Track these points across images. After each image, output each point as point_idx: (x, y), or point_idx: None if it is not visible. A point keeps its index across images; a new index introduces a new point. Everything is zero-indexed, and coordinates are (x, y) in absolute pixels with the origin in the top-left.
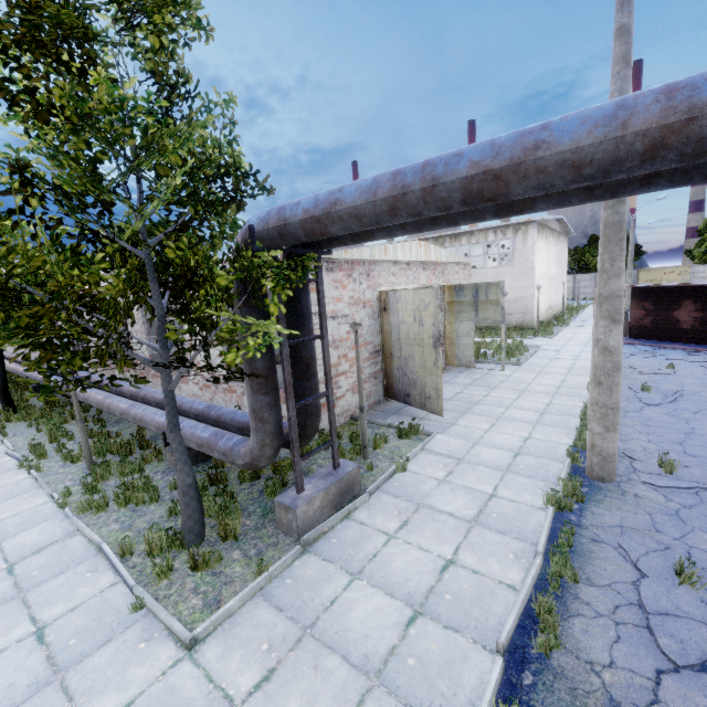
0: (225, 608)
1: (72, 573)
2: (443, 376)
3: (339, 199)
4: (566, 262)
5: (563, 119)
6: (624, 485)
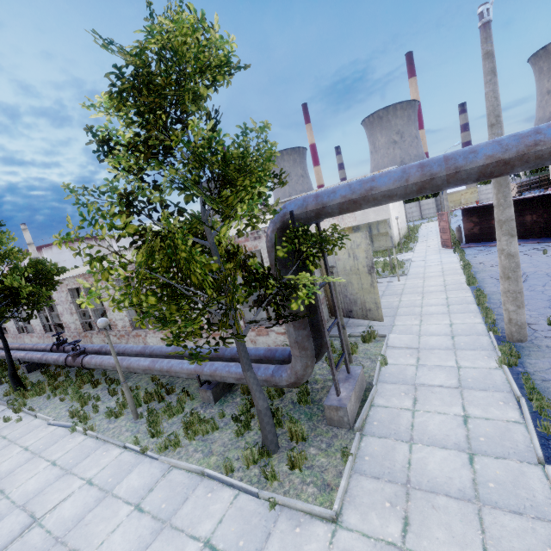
0: (342, 487)
1: (195, 498)
2: None
3: (374, 186)
4: None
5: (550, 127)
6: (535, 341)
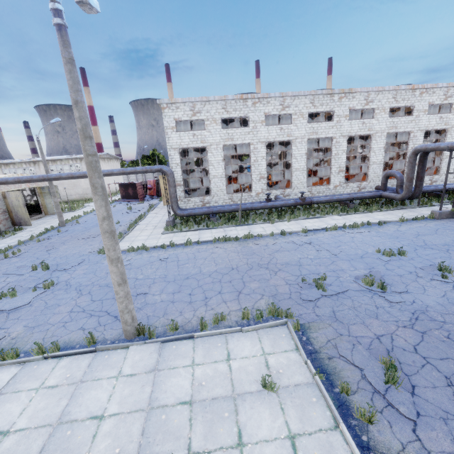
0: None
1: None
2: (42, 218)
3: None
4: None
5: (10, 178)
6: (66, 226)
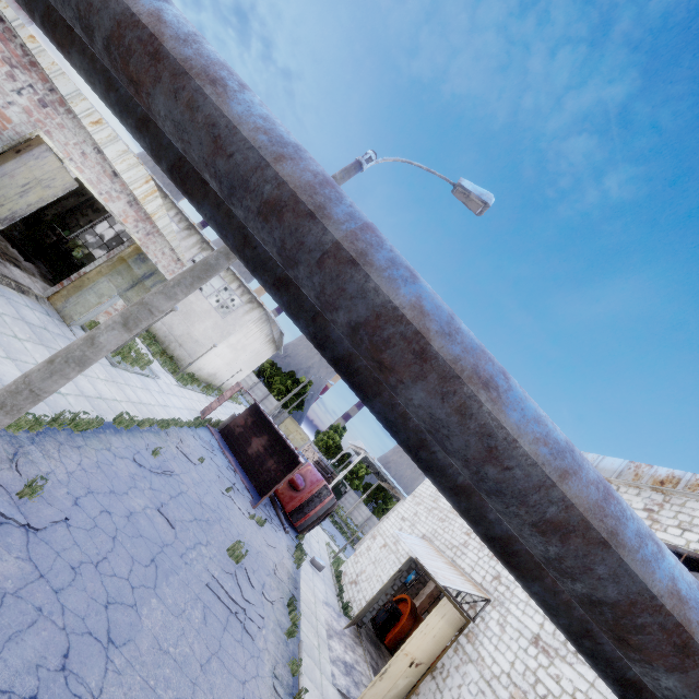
0: None
1: None
2: (22, 296)
3: None
4: (260, 363)
5: None
6: None
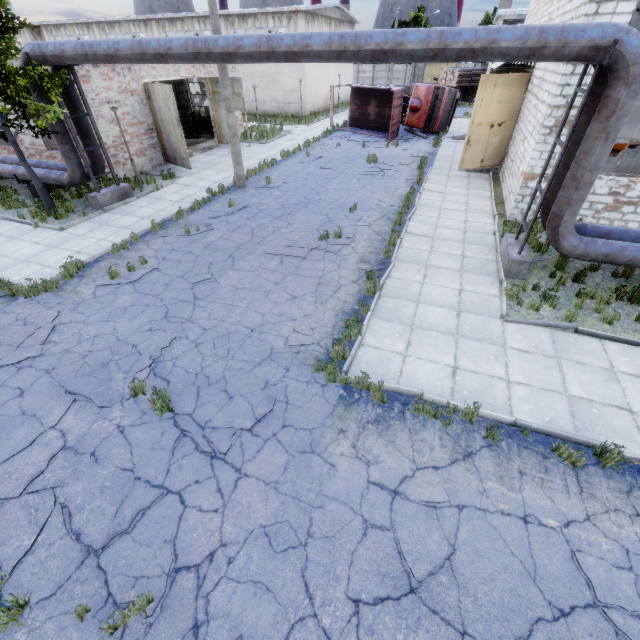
0: (72, 222)
1: None
2: (213, 150)
3: (65, 50)
4: None
5: (122, 42)
6: (247, 189)
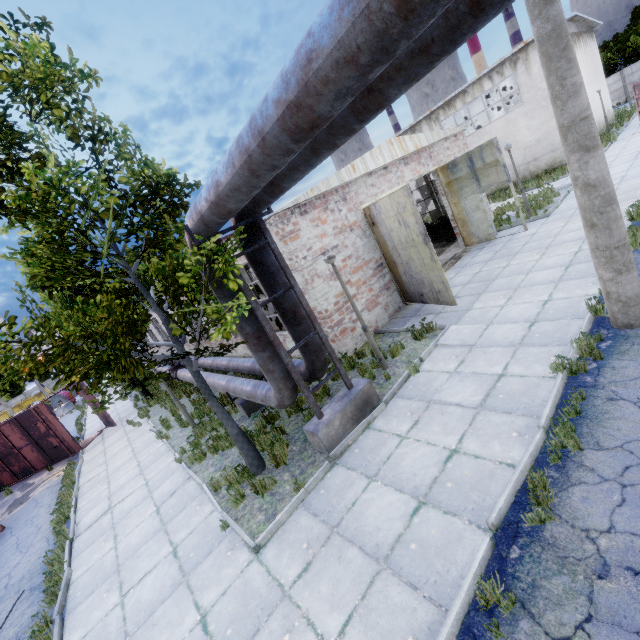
0: (276, 520)
1: (189, 508)
2: (463, 259)
3: (217, 180)
4: (598, 64)
5: (319, 15)
6: None
